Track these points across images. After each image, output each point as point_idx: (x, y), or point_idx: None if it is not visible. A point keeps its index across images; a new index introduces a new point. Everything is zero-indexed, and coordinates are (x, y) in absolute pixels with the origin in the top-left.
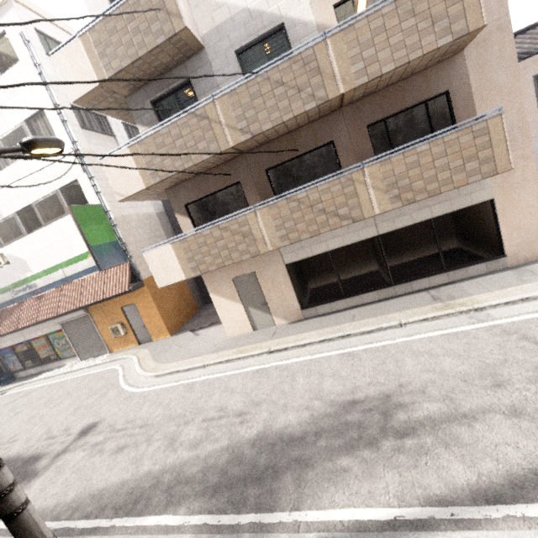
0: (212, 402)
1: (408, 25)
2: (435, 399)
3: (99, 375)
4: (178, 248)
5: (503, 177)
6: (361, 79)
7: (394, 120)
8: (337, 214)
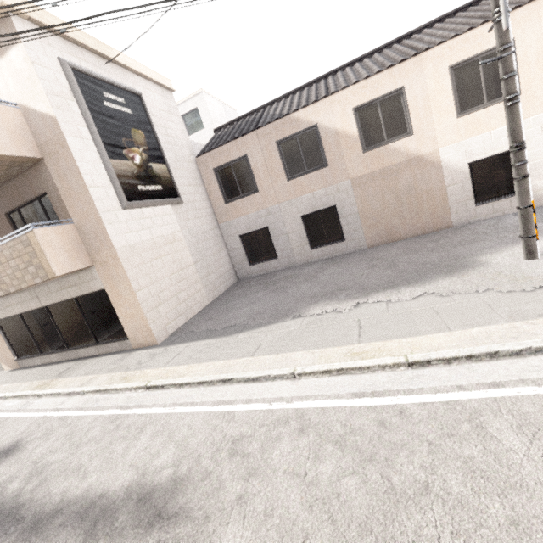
0: None
1: None
2: None
3: None
4: None
5: (105, 272)
6: None
7: (25, 211)
8: None
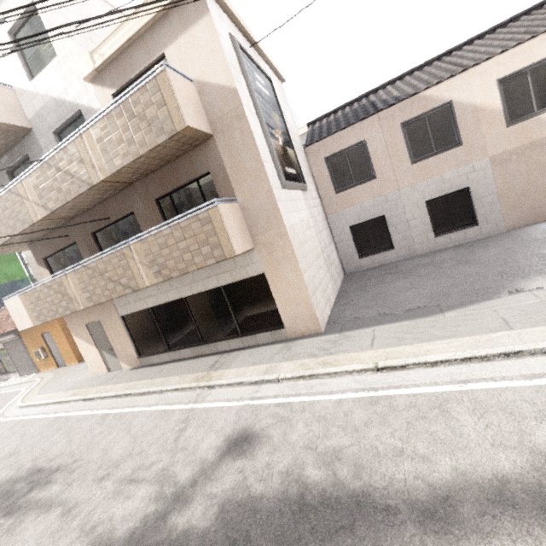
0: (3, 445)
1: (133, 125)
2: (65, 482)
3: (9, 395)
4: (24, 300)
5: (268, 254)
6: (111, 169)
7: (177, 195)
8: (120, 283)
